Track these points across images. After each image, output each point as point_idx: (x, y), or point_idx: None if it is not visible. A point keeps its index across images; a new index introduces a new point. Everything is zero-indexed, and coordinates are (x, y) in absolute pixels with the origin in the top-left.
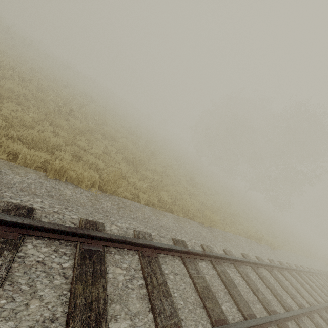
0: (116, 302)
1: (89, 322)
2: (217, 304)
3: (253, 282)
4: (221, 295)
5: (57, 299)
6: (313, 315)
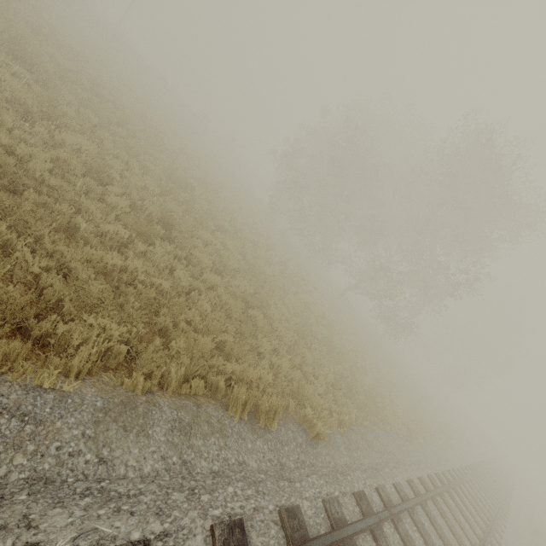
0: None
1: None
2: None
3: None
4: None
5: None
6: None
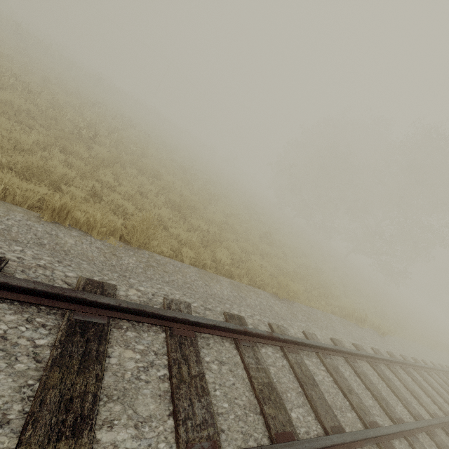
0: (115, 400)
1: (61, 428)
2: (282, 410)
3: (345, 380)
4: (292, 396)
5: (15, 391)
6: (436, 431)
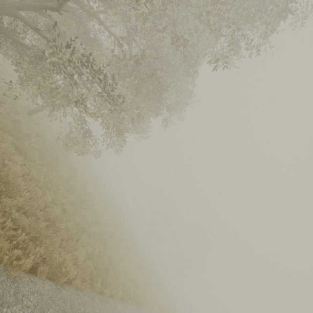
0: None
1: None
2: None
3: None
4: None
5: None
6: None
